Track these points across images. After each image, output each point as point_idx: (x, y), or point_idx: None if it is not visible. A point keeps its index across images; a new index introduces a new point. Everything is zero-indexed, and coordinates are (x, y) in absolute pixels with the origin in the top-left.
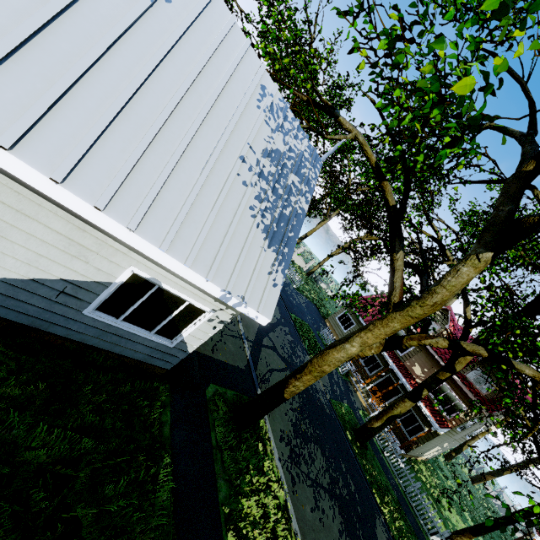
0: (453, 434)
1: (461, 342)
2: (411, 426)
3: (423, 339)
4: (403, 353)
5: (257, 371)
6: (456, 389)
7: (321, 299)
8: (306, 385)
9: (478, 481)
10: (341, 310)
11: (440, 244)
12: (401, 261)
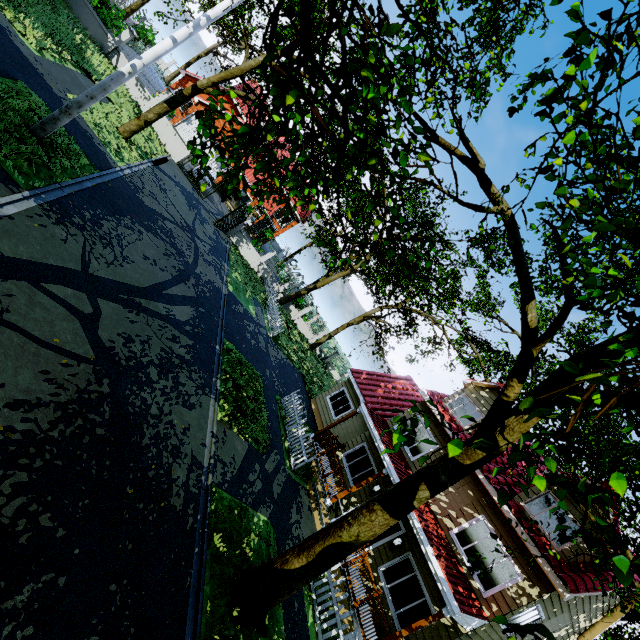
0: None
1: None
2: (408, 604)
3: None
4: (417, 456)
5: None
6: (503, 532)
7: (322, 382)
8: None
9: None
10: (337, 386)
11: (481, 172)
12: None
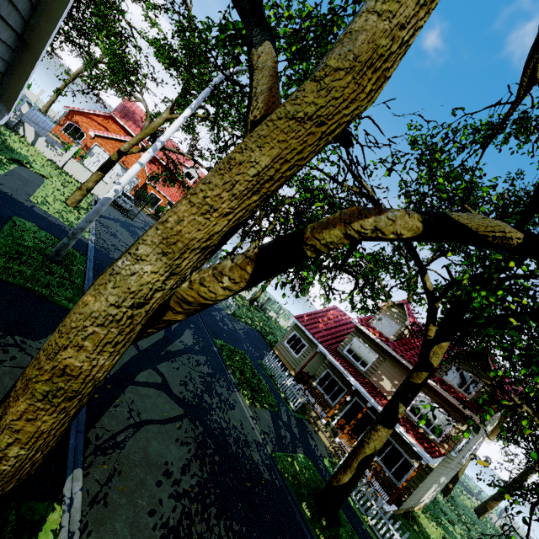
0: (448, 463)
1: (450, 213)
2: (396, 465)
3: (356, 218)
4: (366, 367)
5: (94, 431)
6: (436, 398)
7: (269, 327)
8: (28, 436)
9: (484, 512)
10: (289, 332)
11: (374, 199)
12: (267, 55)
